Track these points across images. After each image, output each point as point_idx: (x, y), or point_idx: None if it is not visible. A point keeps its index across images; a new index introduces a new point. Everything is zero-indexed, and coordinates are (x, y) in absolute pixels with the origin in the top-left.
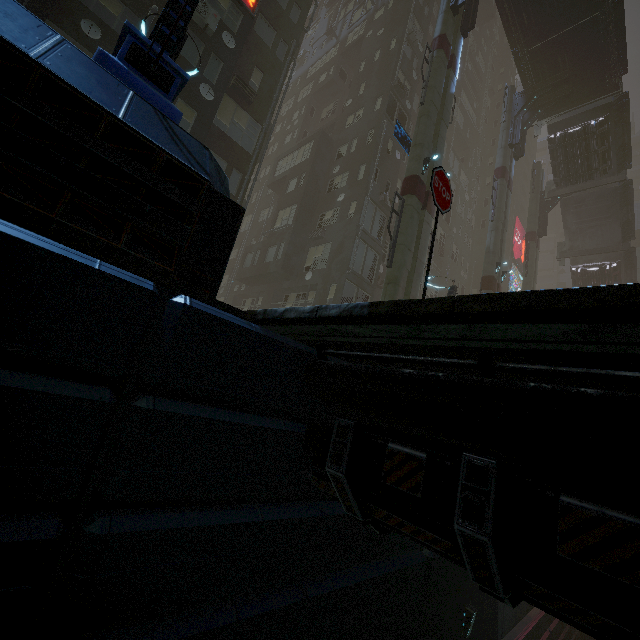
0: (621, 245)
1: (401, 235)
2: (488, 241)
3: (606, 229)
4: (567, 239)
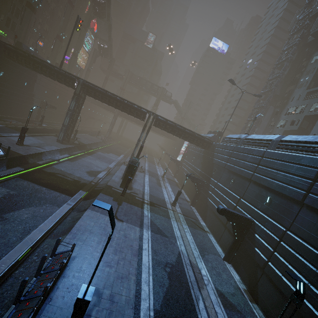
0: (108, 42)
1: (24, 18)
2: (61, 24)
3: (106, 35)
4: (98, 32)
